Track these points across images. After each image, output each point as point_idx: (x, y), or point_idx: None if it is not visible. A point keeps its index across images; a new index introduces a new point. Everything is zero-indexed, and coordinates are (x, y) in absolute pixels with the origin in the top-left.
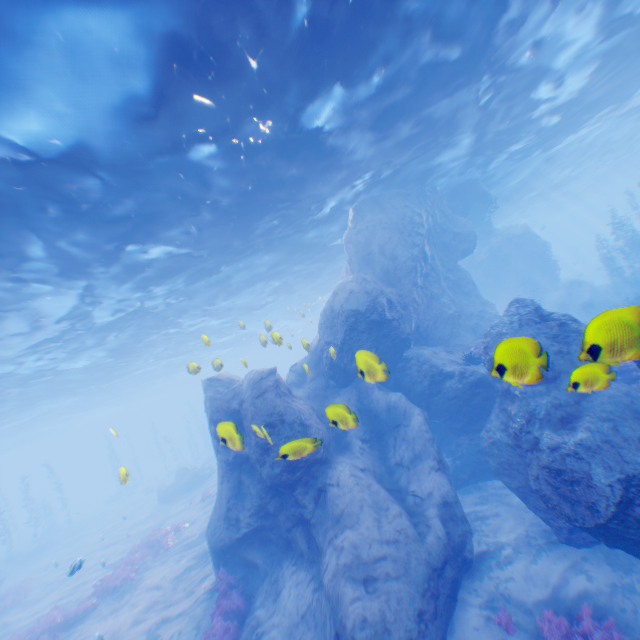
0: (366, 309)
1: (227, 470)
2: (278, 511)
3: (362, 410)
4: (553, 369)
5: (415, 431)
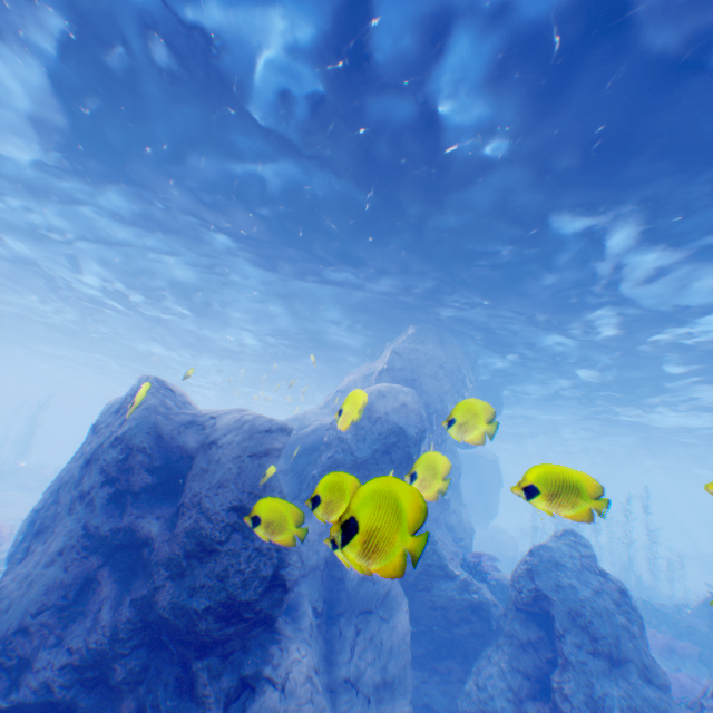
0: (410, 434)
1: (79, 545)
2: (130, 685)
3: (329, 561)
4: (619, 649)
5: (397, 638)
